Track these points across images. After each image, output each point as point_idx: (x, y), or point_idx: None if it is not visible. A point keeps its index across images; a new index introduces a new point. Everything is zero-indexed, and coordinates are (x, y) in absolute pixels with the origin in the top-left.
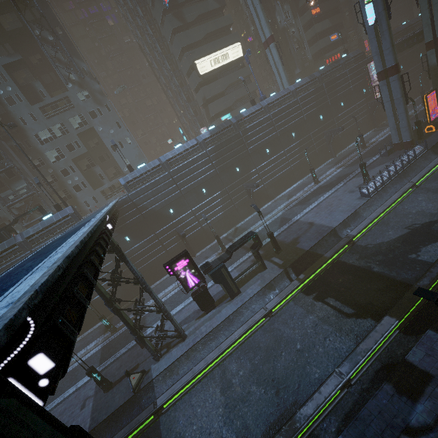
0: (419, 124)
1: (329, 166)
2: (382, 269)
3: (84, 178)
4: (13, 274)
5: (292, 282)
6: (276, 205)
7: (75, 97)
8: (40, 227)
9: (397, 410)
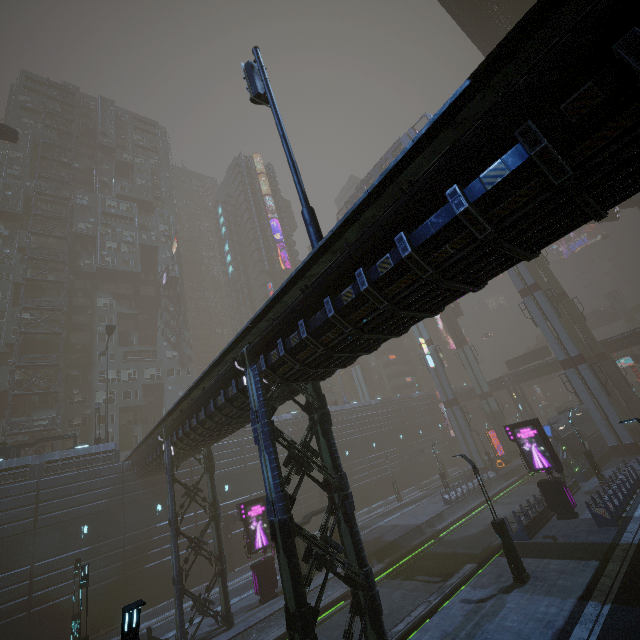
0: (489, 455)
1: (413, 490)
2: (467, 550)
3: (118, 433)
4: None
5: (377, 565)
6: None
7: (164, 353)
8: (71, 454)
9: (473, 595)
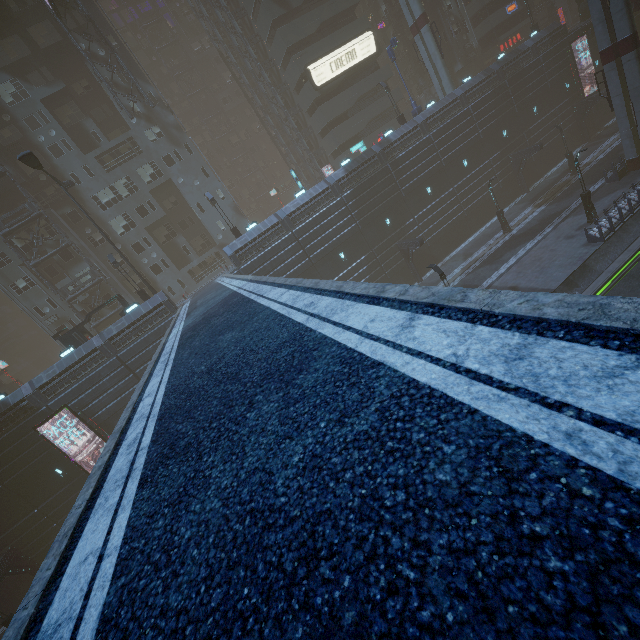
0: None
1: (521, 206)
2: None
3: (164, 255)
4: (226, 345)
5: None
6: (448, 270)
7: (143, 137)
8: (125, 323)
9: None
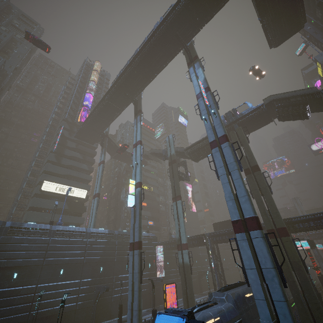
0: (155, 315)
1: None
2: None
3: None
4: None
5: None
6: None
7: None
8: None
9: None
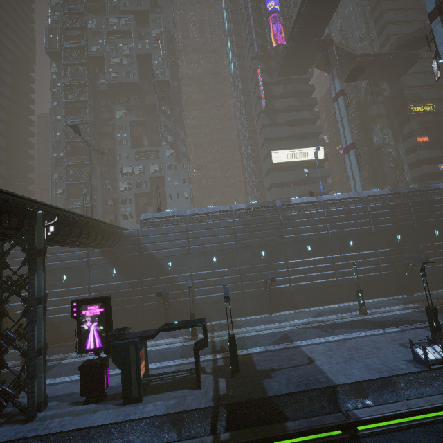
0: None
1: (396, 302)
2: None
3: (134, 211)
4: None
5: (204, 437)
6: (294, 317)
7: (163, 152)
8: None
9: None
